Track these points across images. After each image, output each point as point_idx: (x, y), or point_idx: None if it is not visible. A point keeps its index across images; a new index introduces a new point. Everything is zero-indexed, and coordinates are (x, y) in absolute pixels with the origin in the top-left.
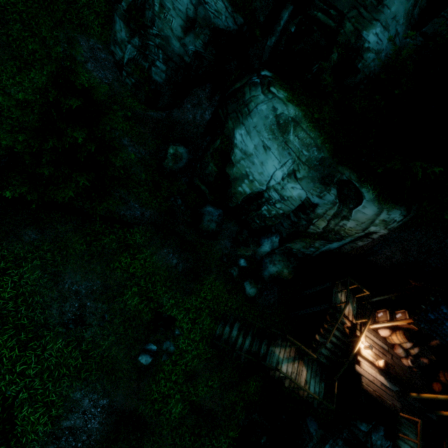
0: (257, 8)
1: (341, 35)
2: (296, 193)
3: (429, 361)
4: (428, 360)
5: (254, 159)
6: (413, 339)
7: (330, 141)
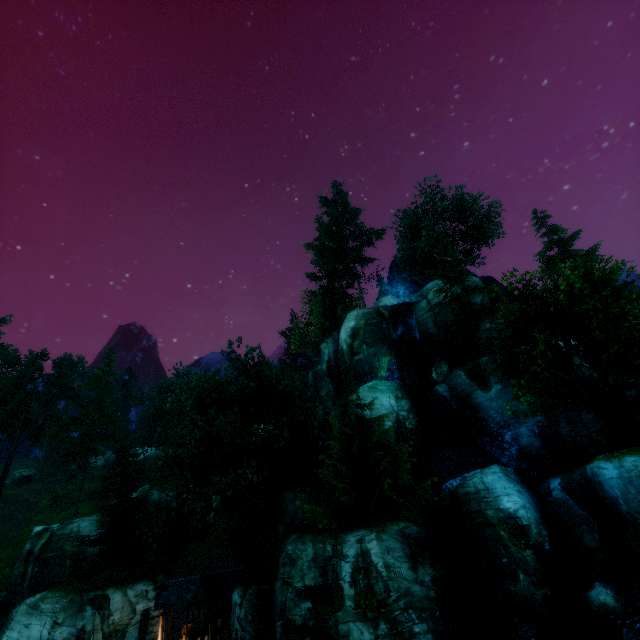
0: (15, 579)
1: (67, 552)
2: (66, 633)
3: (220, 634)
4: (219, 634)
5: (21, 639)
6: (204, 634)
7: (76, 590)
